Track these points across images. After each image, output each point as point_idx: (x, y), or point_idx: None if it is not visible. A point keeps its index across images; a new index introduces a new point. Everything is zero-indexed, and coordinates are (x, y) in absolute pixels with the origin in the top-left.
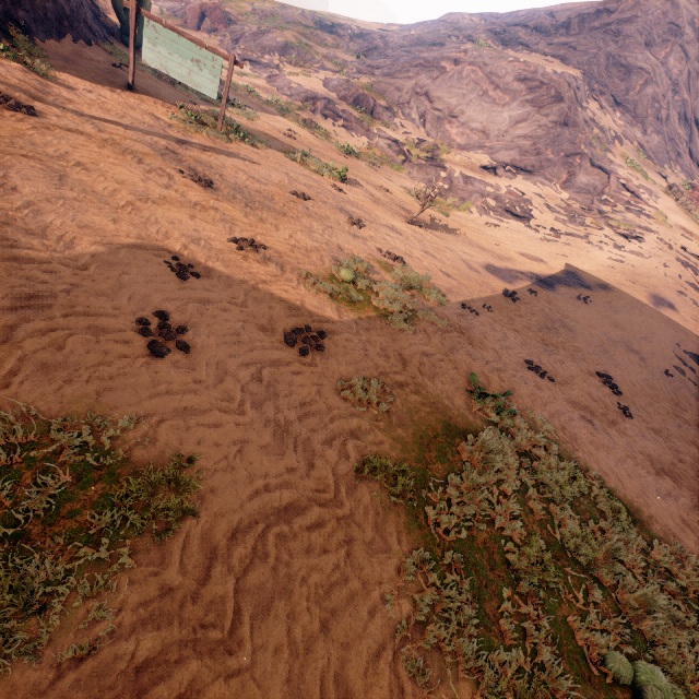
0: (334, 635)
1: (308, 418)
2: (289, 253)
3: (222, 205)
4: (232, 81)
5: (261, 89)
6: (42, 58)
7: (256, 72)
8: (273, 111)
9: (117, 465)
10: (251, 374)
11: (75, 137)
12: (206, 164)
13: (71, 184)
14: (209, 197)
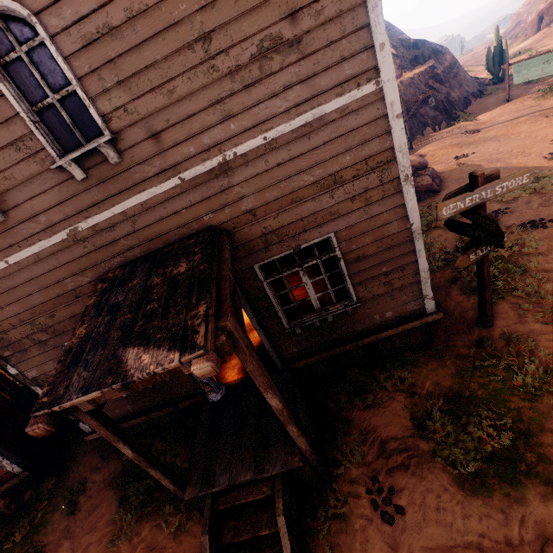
0: None
1: None
2: None
3: None
4: None
5: None
6: (470, 115)
7: None
8: None
9: (544, 177)
10: None
11: (496, 130)
12: None
13: (502, 141)
14: None
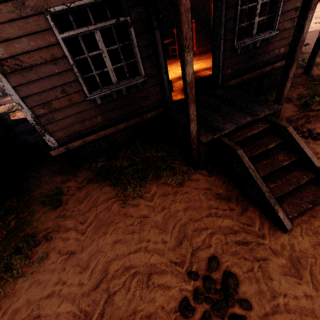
0: None
1: None
2: None
3: None
4: None
5: None
6: None
7: None
8: None
9: None
10: None
11: None
12: None
13: None
14: None
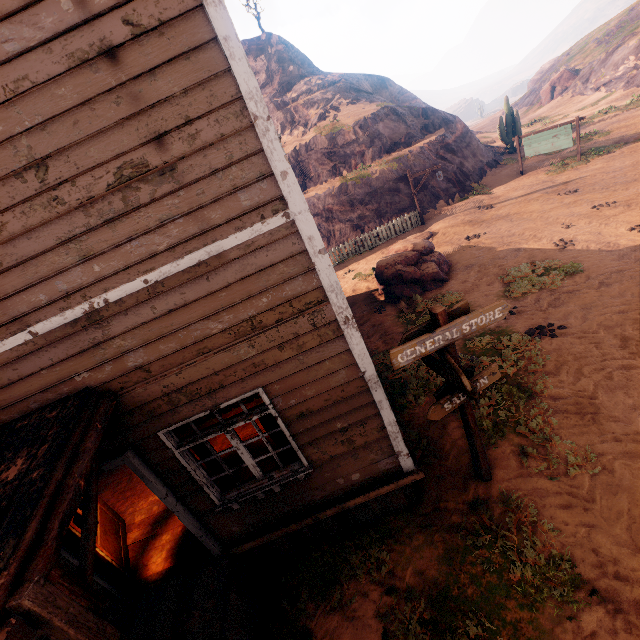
0: (639, 287)
1: (637, 250)
2: (635, 198)
3: (585, 197)
4: (587, 116)
5: (618, 99)
6: (485, 188)
7: (611, 90)
8: (632, 111)
9: (555, 268)
10: (604, 245)
11: (509, 207)
12: (573, 183)
13: (515, 221)
14: (576, 197)
